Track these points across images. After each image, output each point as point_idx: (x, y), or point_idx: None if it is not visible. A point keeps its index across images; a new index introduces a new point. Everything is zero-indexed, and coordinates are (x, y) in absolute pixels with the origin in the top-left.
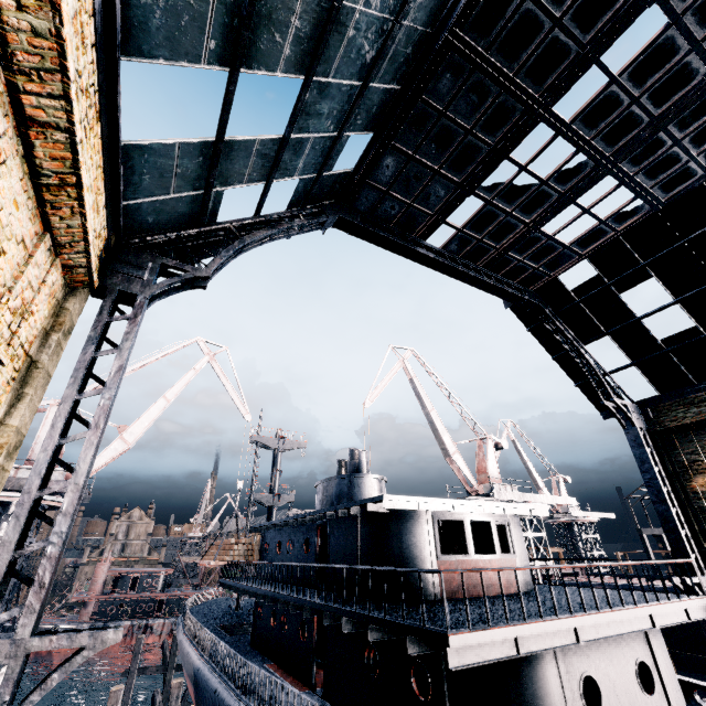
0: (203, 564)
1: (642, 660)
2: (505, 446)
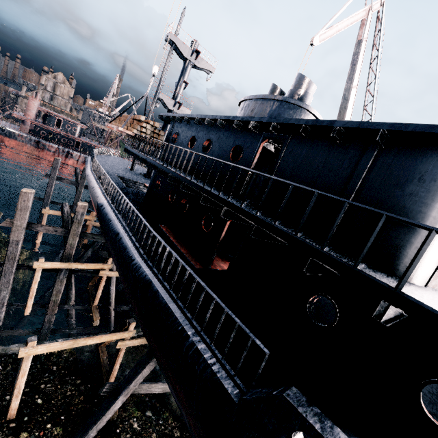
0: (110, 127)
1: None
2: None
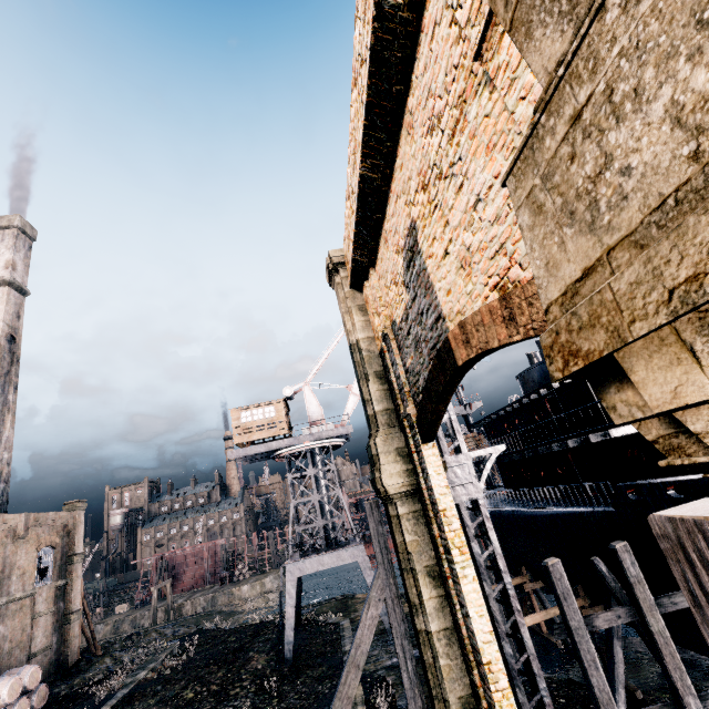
0: None
1: None
2: None
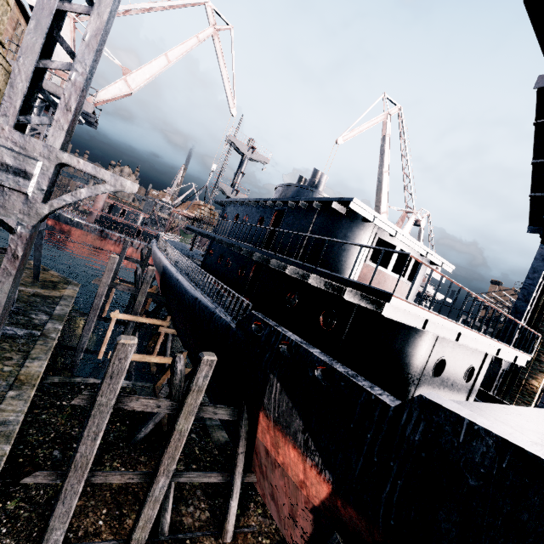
0: (176, 212)
1: (474, 367)
2: (422, 225)
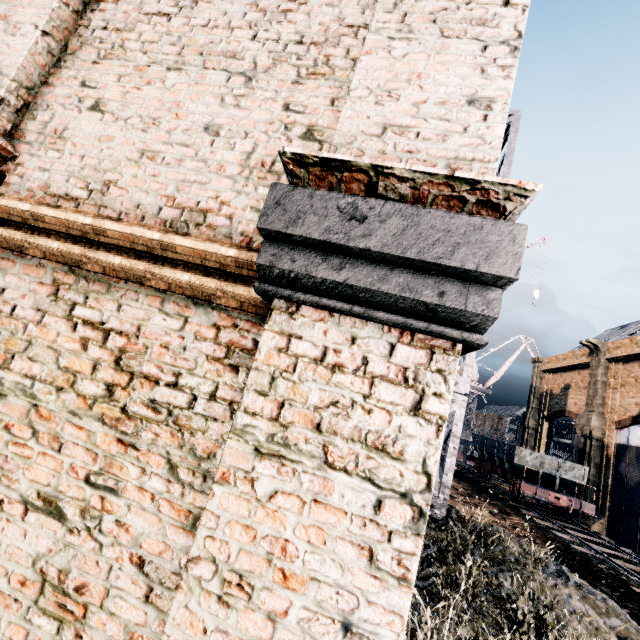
0: None
1: None
2: None
